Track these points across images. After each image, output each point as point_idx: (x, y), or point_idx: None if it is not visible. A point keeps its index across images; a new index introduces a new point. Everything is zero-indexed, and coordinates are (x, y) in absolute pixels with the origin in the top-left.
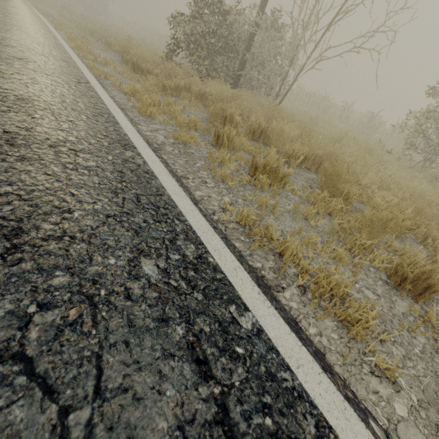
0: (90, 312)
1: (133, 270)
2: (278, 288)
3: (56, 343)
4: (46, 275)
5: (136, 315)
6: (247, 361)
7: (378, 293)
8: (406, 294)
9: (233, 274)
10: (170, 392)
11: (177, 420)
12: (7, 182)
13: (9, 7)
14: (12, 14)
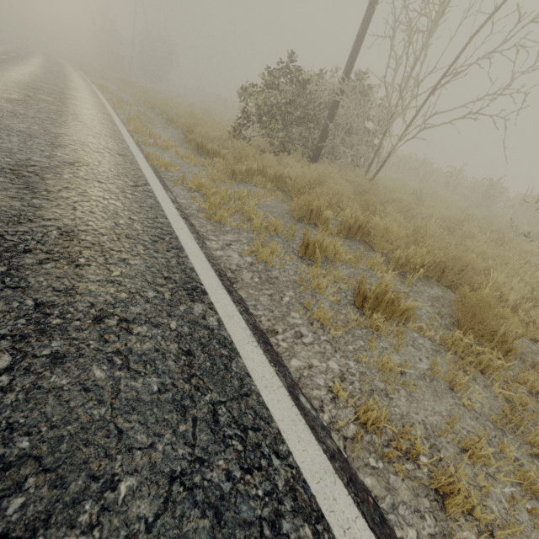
0: None
1: None
2: None
3: None
4: None
5: None
6: None
7: None
8: None
9: None
10: None
11: None
12: (25, 426)
13: (68, 90)
14: (69, 98)
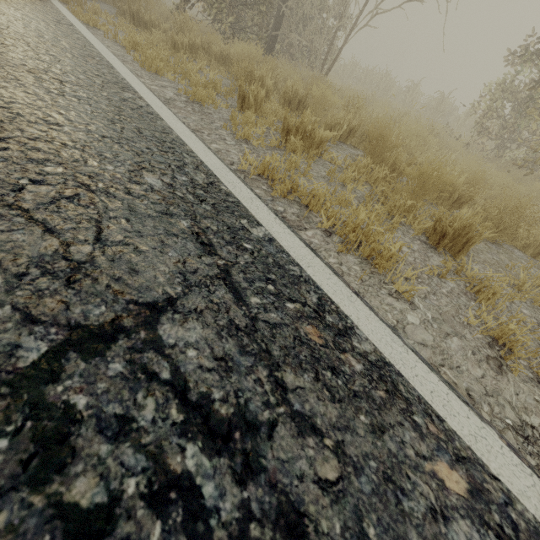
0: (87, 194)
1: (134, 178)
2: (301, 227)
3: (53, 206)
4: (37, 163)
5: (138, 205)
6: (255, 254)
7: (413, 249)
8: (445, 253)
9: (248, 201)
10: (172, 254)
11: (178, 269)
12: None
13: None
14: None
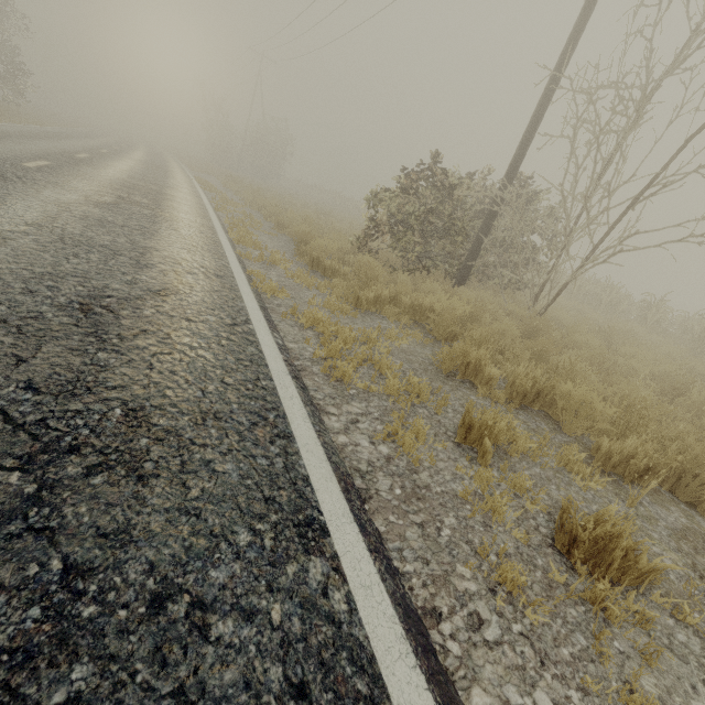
0: None
1: None
2: None
3: None
4: None
5: None
6: None
7: None
8: None
9: None
10: None
11: None
12: None
13: (166, 189)
14: (167, 199)
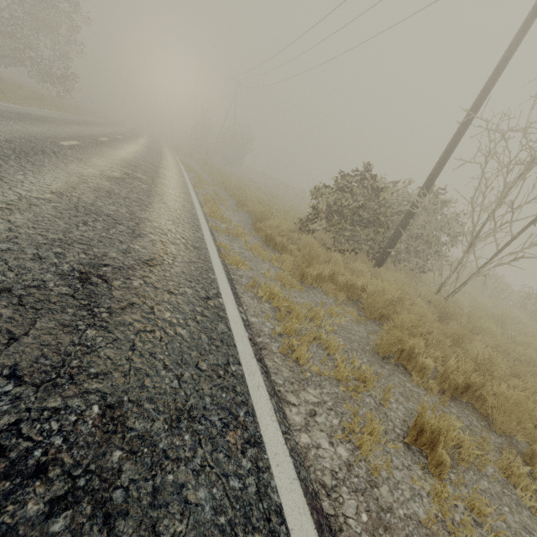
0: None
1: None
2: None
3: None
4: None
5: None
6: None
7: None
8: None
9: None
10: None
11: None
12: None
13: (160, 169)
14: (160, 177)
